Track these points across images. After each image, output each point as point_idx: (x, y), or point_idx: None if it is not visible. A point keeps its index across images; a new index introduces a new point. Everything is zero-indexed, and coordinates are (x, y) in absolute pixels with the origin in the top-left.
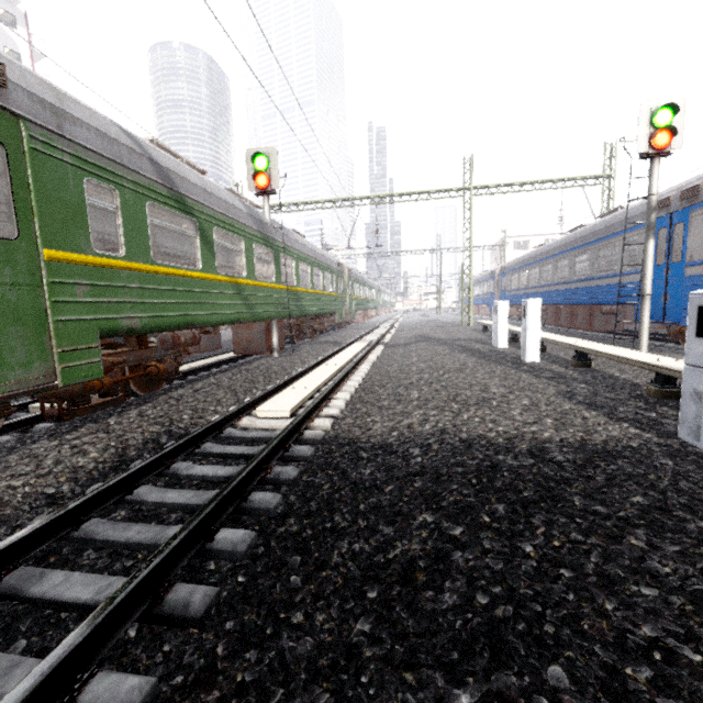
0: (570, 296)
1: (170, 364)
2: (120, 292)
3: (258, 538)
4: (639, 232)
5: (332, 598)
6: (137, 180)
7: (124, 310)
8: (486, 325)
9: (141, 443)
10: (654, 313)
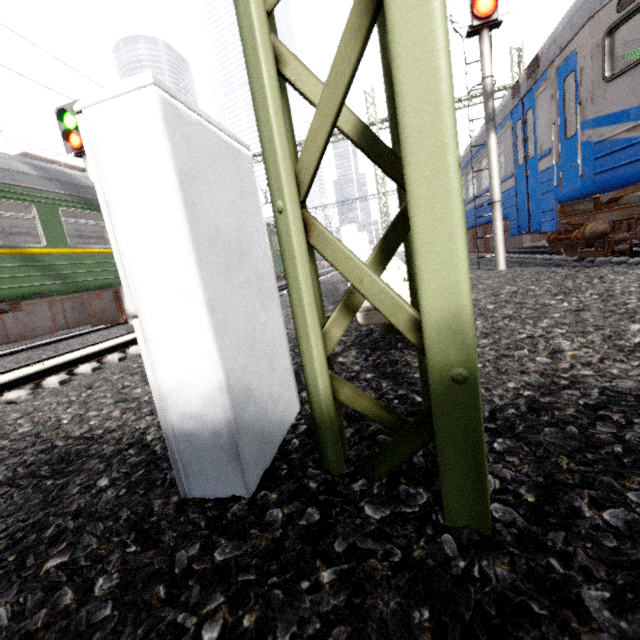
0: (468, 218)
1: None
2: None
3: None
4: (503, 131)
5: None
6: None
7: None
8: None
9: None
10: (522, 223)
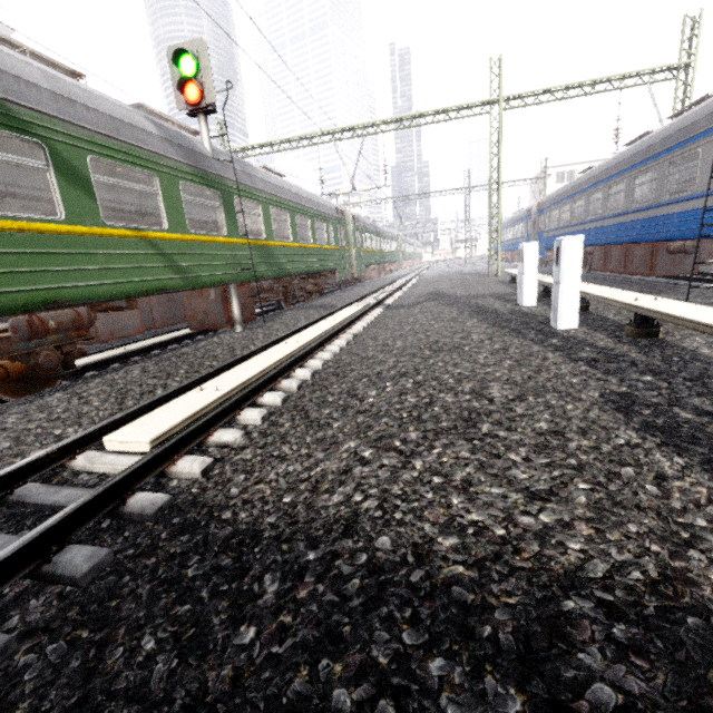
0: (625, 231)
1: (48, 357)
2: None
3: None
4: None
5: None
6: None
7: None
8: (513, 276)
9: None
10: None
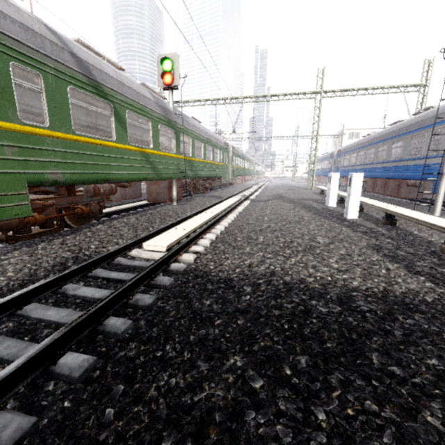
0: (385, 172)
1: (95, 207)
2: (45, 154)
3: (99, 361)
4: None
5: (131, 442)
6: (59, 68)
7: (49, 167)
8: (322, 190)
9: (51, 265)
10: None
